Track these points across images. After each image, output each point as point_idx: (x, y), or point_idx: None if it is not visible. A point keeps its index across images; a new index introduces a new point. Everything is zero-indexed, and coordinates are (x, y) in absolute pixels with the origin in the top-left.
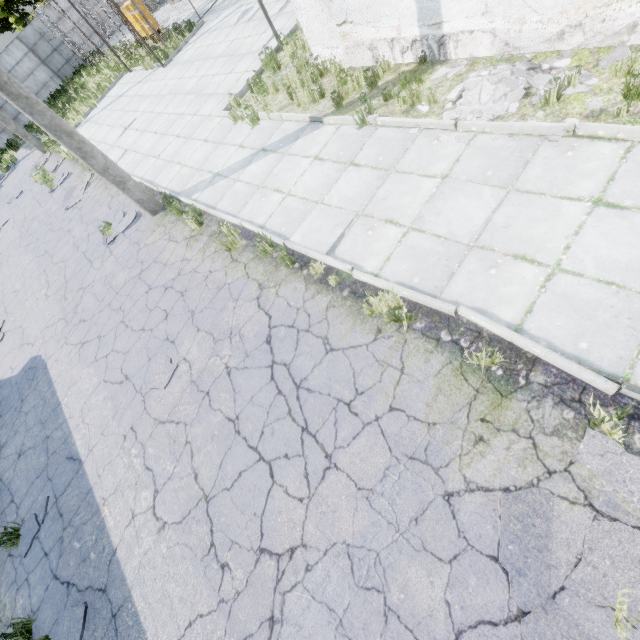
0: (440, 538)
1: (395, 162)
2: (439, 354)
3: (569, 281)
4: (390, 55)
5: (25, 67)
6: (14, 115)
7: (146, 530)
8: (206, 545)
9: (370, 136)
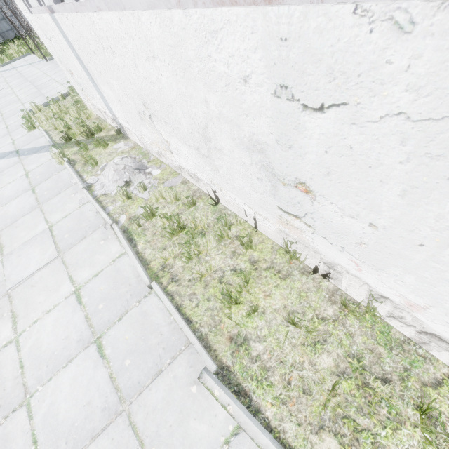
0: None
1: (47, 200)
2: None
3: (11, 353)
4: (109, 120)
5: None
6: None
7: None
8: None
9: (58, 172)
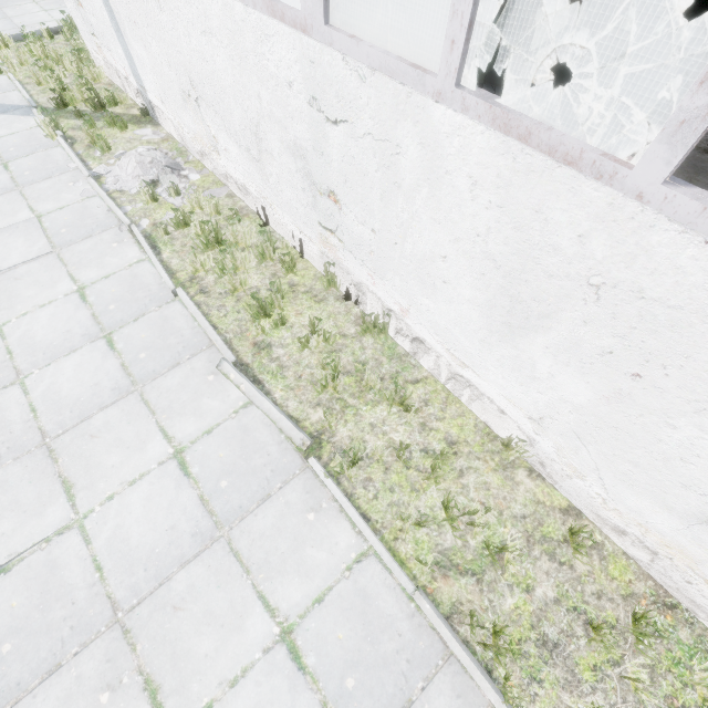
0: None
1: (30, 183)
2: None
3: None
4: (131, 91)
5: None
6: None
7: None
8: None
9: (46, 149)
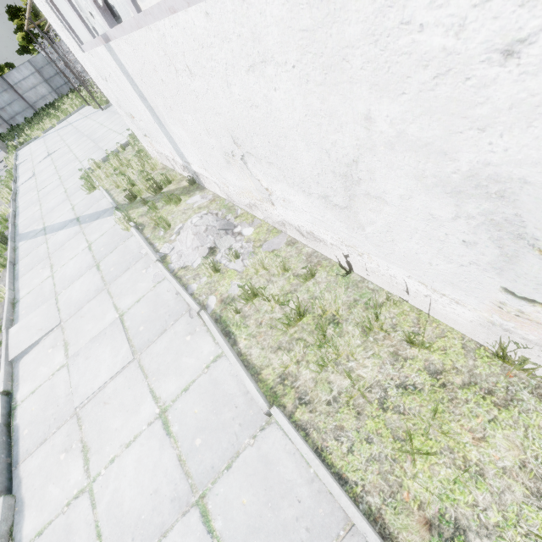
0: None
1: (114, 278)
2: None
3: (84, 509)
4: (178, 168)
5: (30, 82)
6: (12, 115)
7: None
8: None
9: (124, 241)
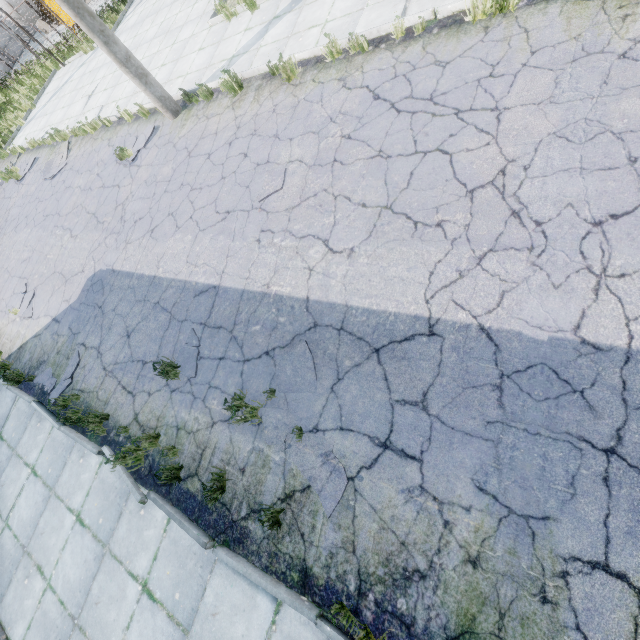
0: (633, 76)
1: None
2: (553, 4)
3: None
4: None
5: None
6: None
7: (334, 265)
8: (410, 227)
9: None
